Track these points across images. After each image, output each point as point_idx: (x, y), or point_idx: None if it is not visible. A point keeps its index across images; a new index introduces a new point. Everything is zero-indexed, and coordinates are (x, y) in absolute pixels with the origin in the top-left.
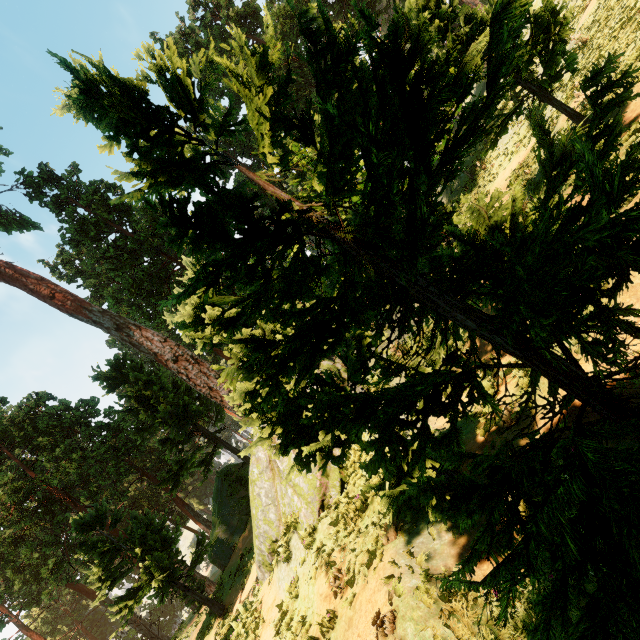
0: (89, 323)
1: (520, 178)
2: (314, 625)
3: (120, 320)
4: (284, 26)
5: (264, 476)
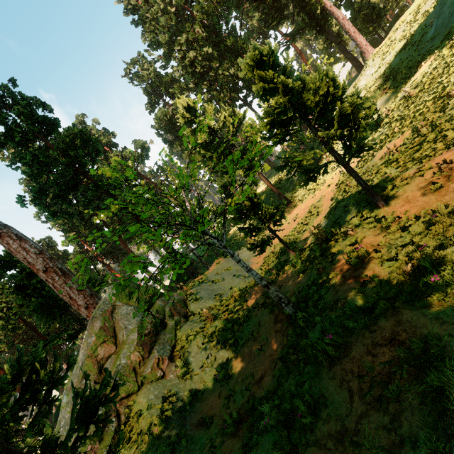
0: None
1: (343, 185)
2: None
3: (4, 229)
4: (210, 8)
5: (68, 407)
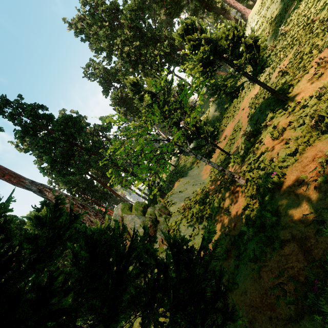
0: (24, 188)
1: (253, 104)
2: None
3: (41, 186)
4: (131, 15)
5: None
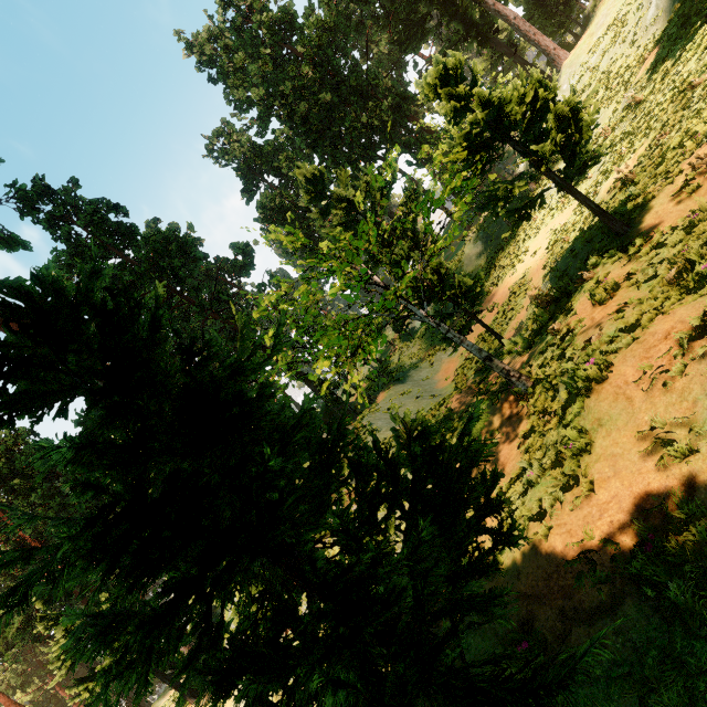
0: None
1: (558, 243)
2: None
3: None
4: (321, 39)
5: None
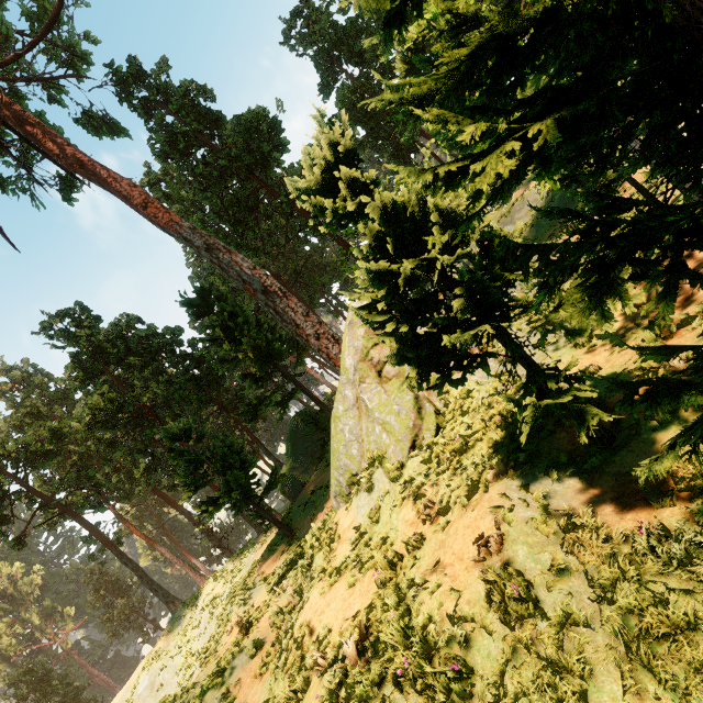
0: (180, 240)
1: None
2: (400, 542)
3: (210, 240)
4: None
5: (350, 413)
